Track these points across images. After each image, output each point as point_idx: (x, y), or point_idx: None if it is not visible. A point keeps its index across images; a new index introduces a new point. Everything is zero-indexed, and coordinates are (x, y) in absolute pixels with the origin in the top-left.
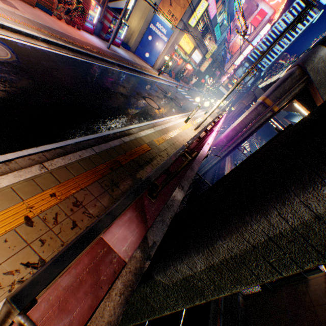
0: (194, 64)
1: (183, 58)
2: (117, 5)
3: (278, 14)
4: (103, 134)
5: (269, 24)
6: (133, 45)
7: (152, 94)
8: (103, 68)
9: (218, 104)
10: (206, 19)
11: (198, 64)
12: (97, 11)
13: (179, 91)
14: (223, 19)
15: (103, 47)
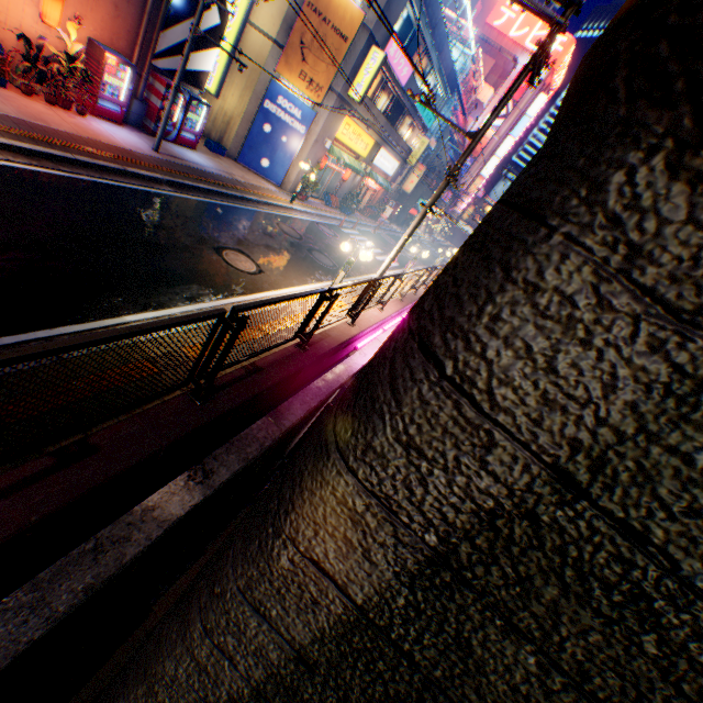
0: (385, 178)
1: (349, 166)
2: (179, 64)
3: (561, 73)
4: (2, 341)
5: (543, 94)
6: (233, 144)
7: (252, 242)
8: (118, 190)
9: (392, 254)
10: (392, 87)
11: (395, 178)
12: (126, 77)
13: (345, 234)
14: (435, 85)
15: (142, 149)
